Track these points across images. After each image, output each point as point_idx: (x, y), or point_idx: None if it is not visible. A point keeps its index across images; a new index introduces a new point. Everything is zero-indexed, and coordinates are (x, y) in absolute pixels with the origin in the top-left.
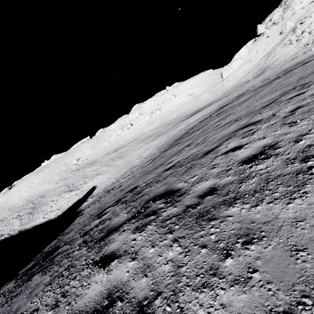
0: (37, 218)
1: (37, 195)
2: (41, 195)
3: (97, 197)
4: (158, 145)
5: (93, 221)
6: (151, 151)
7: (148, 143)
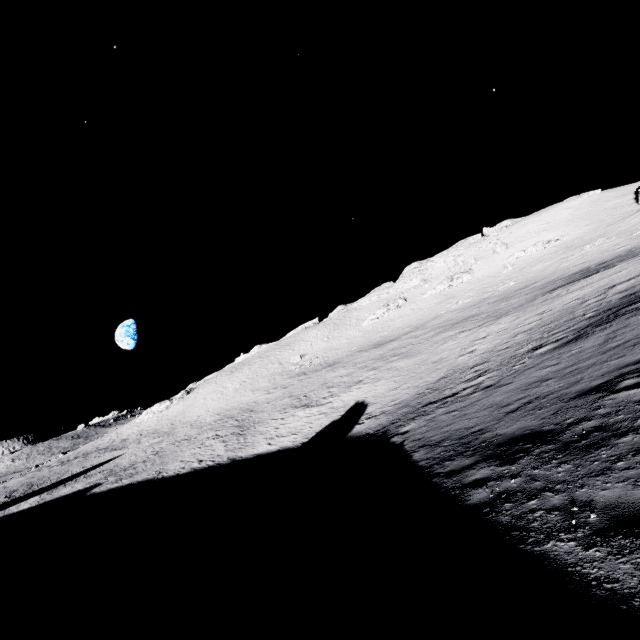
0: (254, 442)
1: (236, 408)
2: (245, 408)
3: (400, 415)
4: (520, 329)
5: (603, 396)
6: (508, 339)
7: (470, 329)
